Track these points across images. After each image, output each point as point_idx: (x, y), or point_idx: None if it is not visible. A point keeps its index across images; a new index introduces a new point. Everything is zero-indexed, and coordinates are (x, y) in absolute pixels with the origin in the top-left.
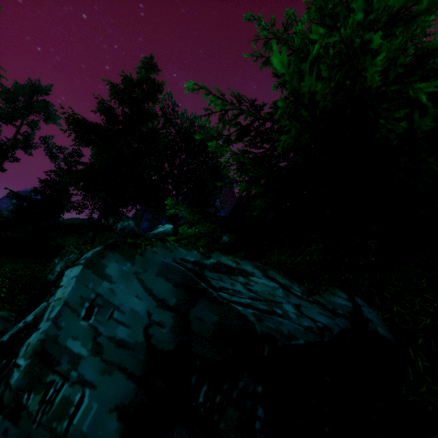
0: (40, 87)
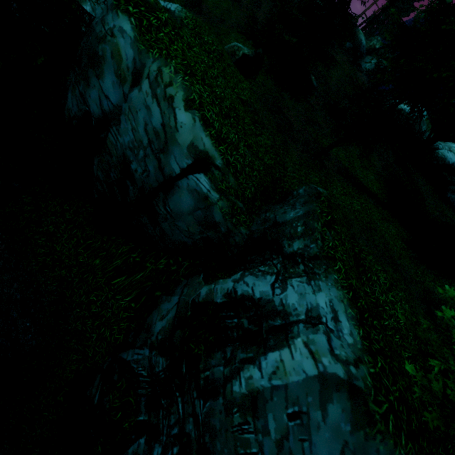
0: None
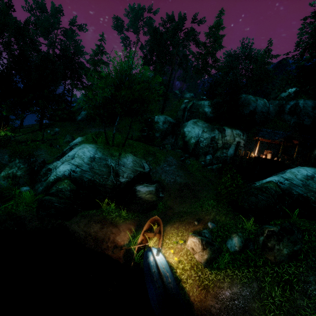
0: (151, 9)
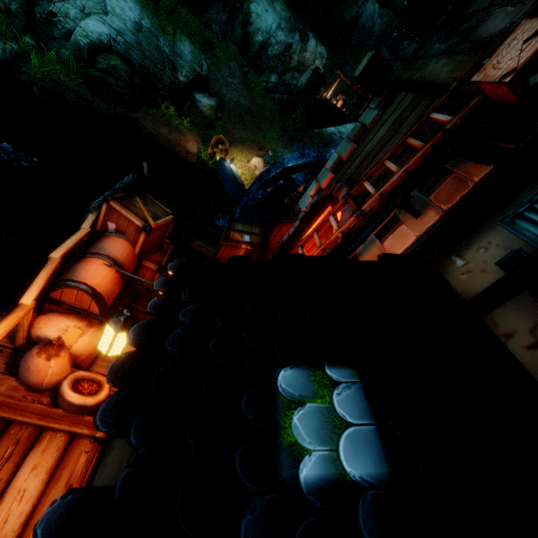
0: None
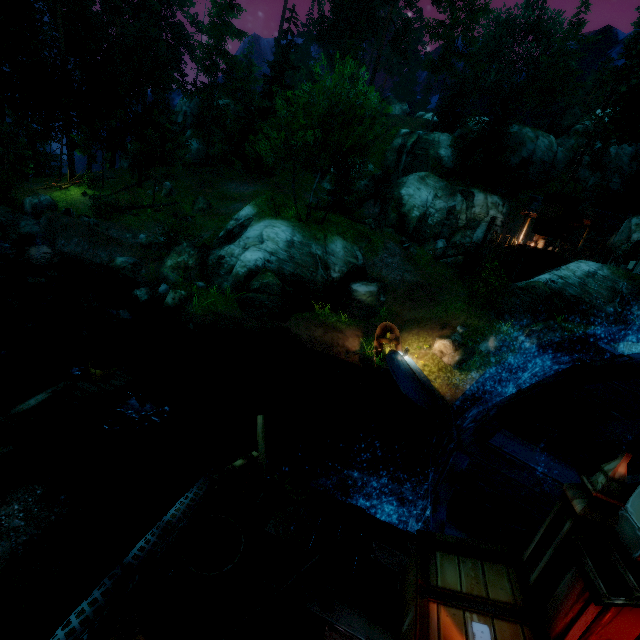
0: None
